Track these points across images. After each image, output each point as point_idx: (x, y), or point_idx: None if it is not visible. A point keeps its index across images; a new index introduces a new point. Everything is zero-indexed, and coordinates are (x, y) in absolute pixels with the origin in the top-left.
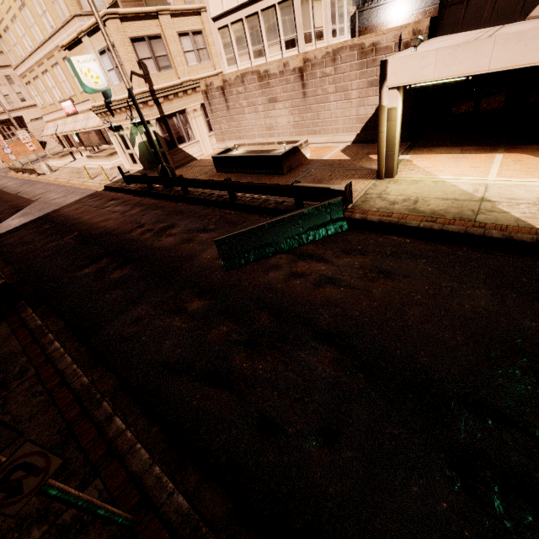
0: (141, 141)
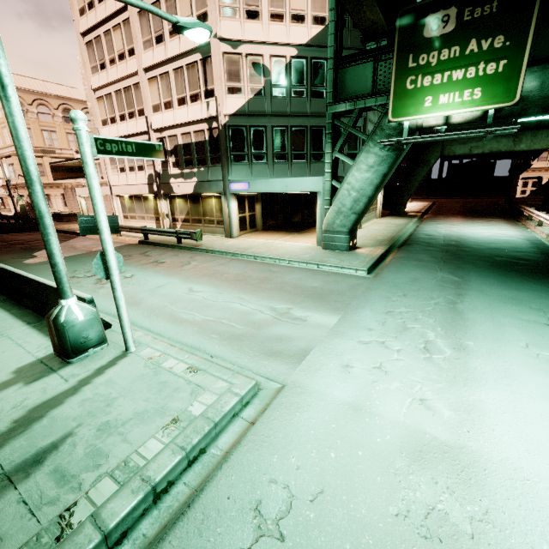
0: (22, 204)
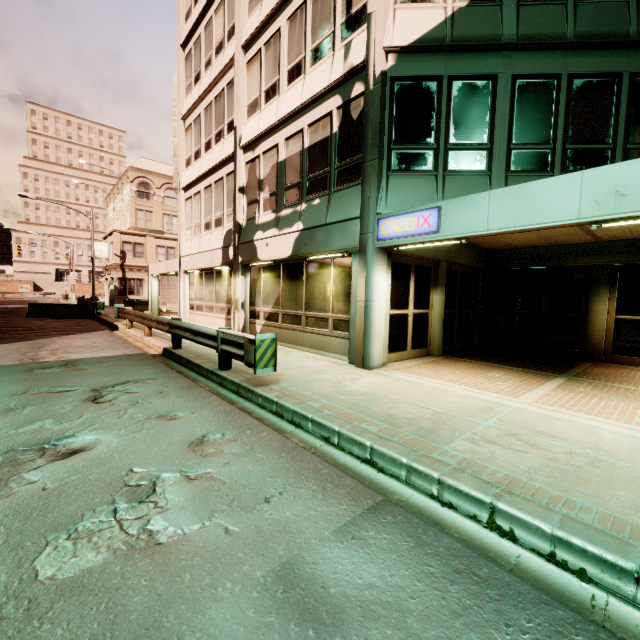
0: (113, 289)
